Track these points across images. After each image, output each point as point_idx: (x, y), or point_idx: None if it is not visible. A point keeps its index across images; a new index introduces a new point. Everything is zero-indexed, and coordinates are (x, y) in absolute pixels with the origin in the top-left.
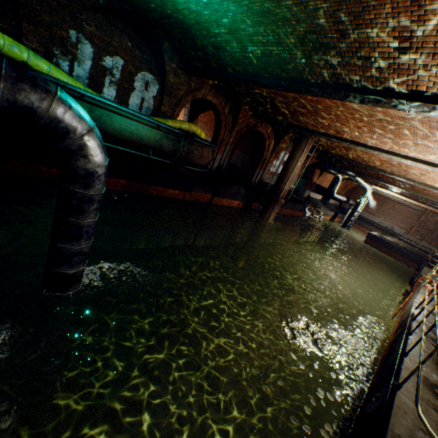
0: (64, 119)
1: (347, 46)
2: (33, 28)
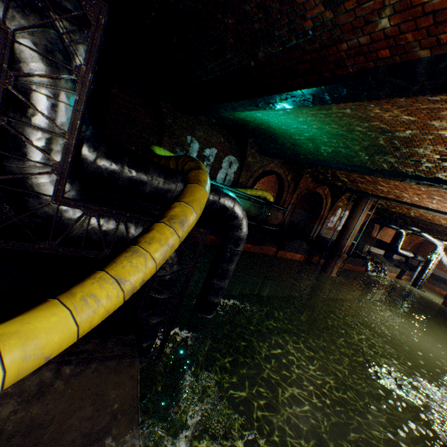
0: (237, 211)
1: (401, 154)
2: (168, 139)
